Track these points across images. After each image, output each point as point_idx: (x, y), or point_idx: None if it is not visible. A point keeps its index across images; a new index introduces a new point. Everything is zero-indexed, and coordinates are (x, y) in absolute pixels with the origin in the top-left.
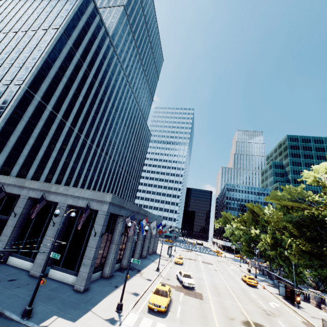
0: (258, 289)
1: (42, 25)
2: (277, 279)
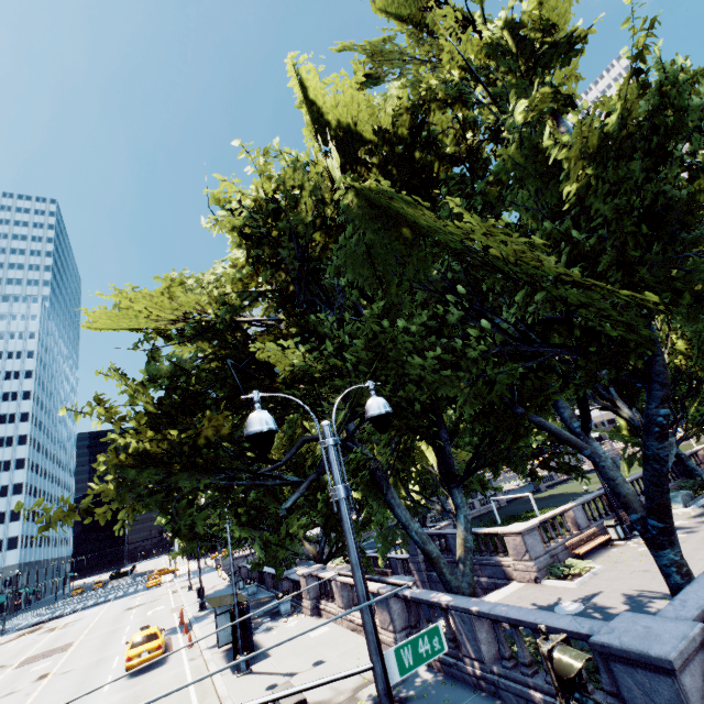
0: (160, 668)
1: None
2: (254, 579)
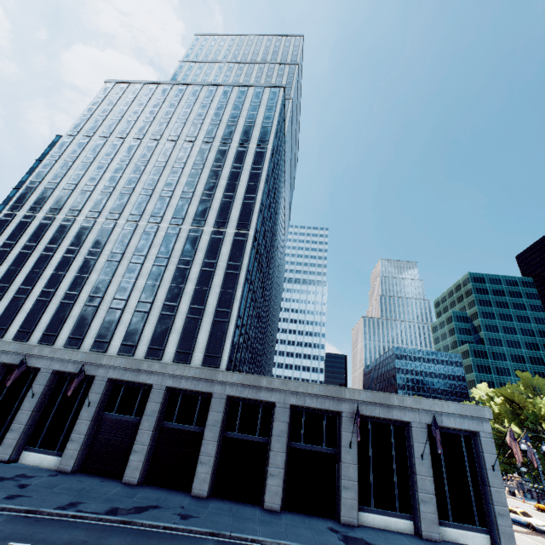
0: None
1: (235, 136)
2: None
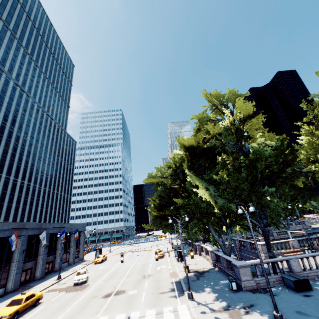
0: (162, 258)
1: None
2: (187, 243)
